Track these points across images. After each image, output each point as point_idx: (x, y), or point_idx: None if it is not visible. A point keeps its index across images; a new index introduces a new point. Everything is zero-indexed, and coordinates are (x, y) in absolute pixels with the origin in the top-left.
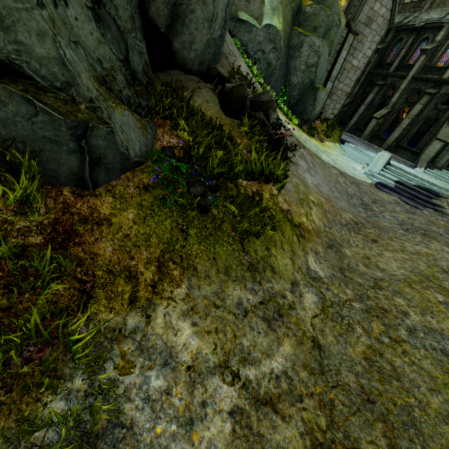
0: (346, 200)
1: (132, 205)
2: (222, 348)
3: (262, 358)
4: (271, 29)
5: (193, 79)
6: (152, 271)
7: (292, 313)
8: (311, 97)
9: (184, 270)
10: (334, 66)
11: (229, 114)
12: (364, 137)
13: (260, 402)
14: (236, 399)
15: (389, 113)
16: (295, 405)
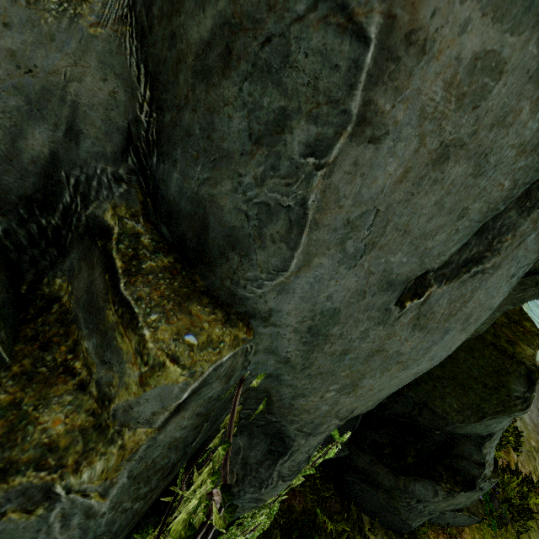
0: None
1: (475, 529)
2: None
3: None
4: None
5: None
6: None
7: None
8: None
9: None
10: None
11: None
12: None
13: None
14: None
15: None
16: None
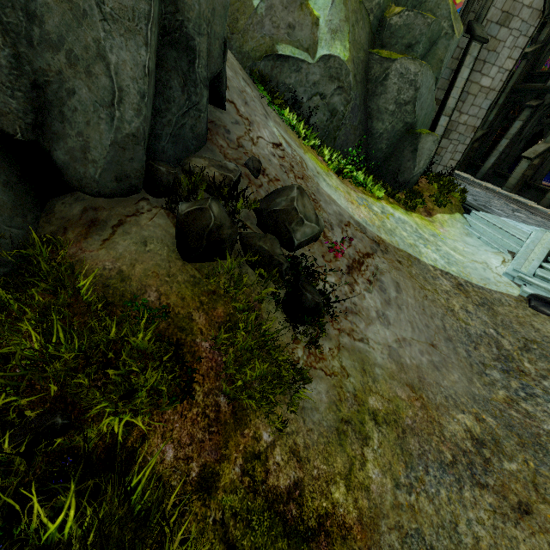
0: (463, 358)
1: None
2: None
3: None
4: (330, 61)
5: (129, 197)
6: None
7: None
8: (408, 148)
9: None
10: (450, 92)
11: (189, 259)
12: (508, 188)
13: None
14: None
15: (549, 149)
16: None
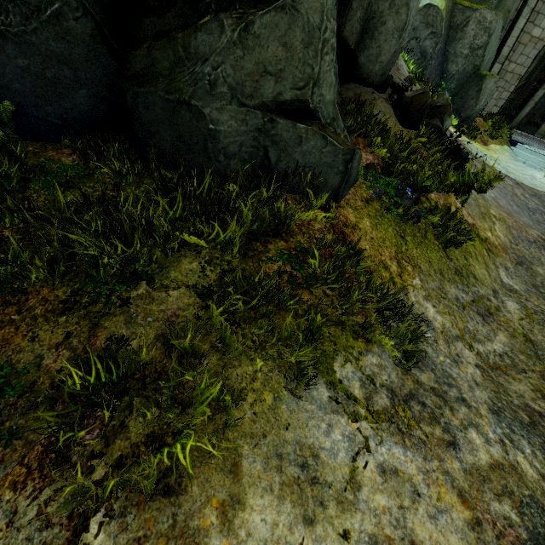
0: (527, 215)
1: (365, 215)
2: (456, 326)
3: (484, 341)
4: (430, 9)
5: (367, 91)
6: (395, 265)
7: (500, 314)
8: (473, 88)
9: (413, 268)
10: (506, 41)
11: (405, 125)
12: (540, 134)
13: (492, 367)
14: (475, 360)
15: None
16: (520, 374)
